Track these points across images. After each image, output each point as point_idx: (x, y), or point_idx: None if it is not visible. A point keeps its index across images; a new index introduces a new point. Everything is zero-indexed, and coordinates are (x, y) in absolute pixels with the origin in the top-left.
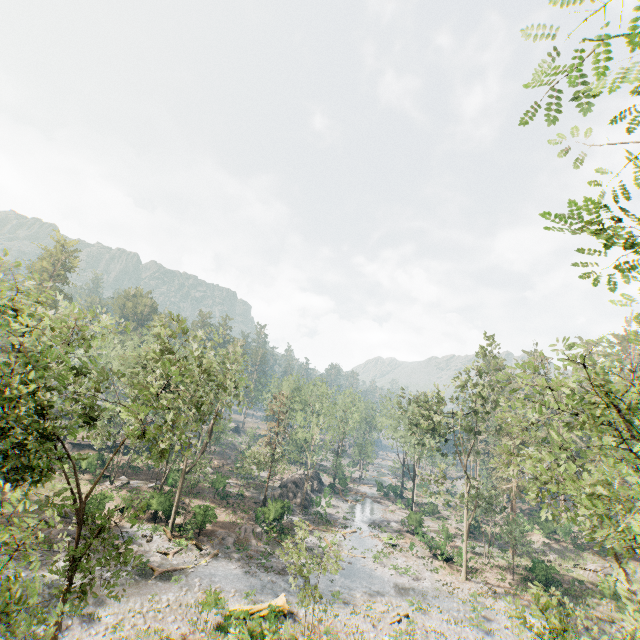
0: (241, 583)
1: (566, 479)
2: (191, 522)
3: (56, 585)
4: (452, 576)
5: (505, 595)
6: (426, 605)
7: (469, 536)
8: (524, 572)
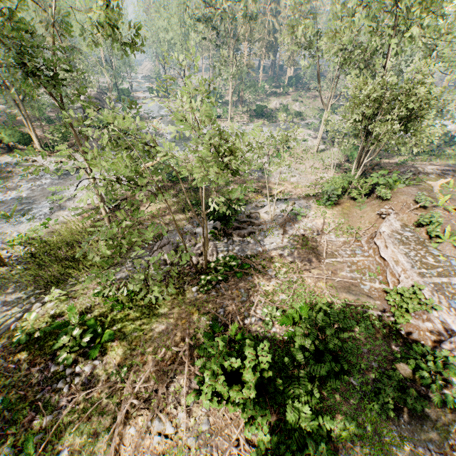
0: None
1: (312, 40)
2: (56, 140)
3: (10, 200)
4: (224, 124)
5: (248, 124)
6: None
7: (218, 105)
8: (249, 113)
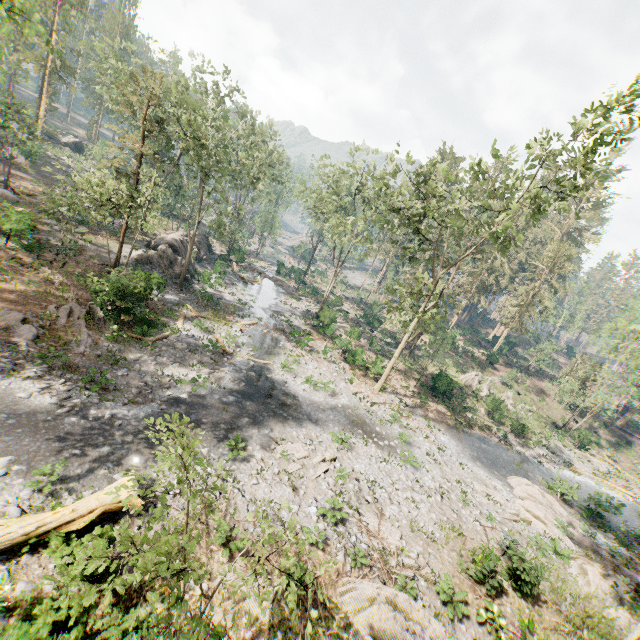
0: (34, 436)
1: None
2: None
3: None
4: (366, 386)
5: (414, 407)
6: (350, 435)
7: (369, 334)
8: (419, 377)
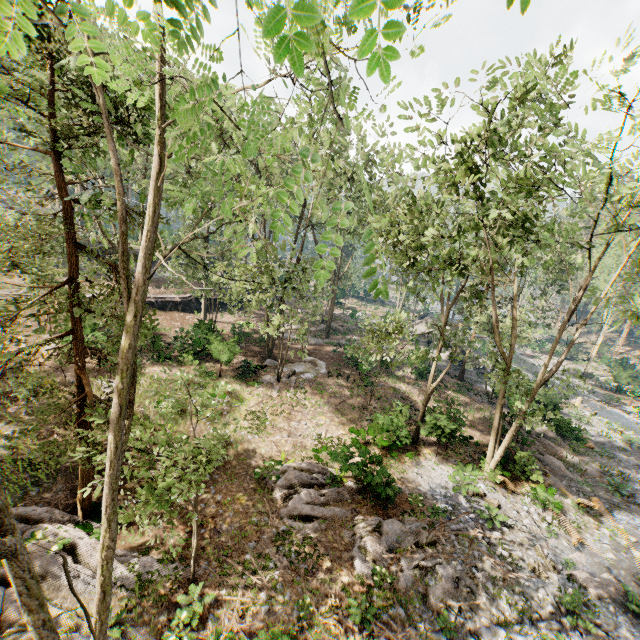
0: None
1: None
2: (522, 456)
3: None
4: None
5: None
6: None
7: None
8: None
